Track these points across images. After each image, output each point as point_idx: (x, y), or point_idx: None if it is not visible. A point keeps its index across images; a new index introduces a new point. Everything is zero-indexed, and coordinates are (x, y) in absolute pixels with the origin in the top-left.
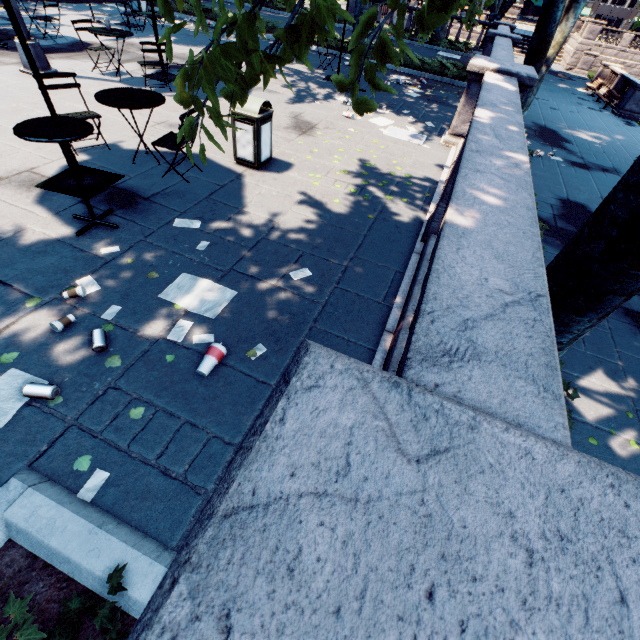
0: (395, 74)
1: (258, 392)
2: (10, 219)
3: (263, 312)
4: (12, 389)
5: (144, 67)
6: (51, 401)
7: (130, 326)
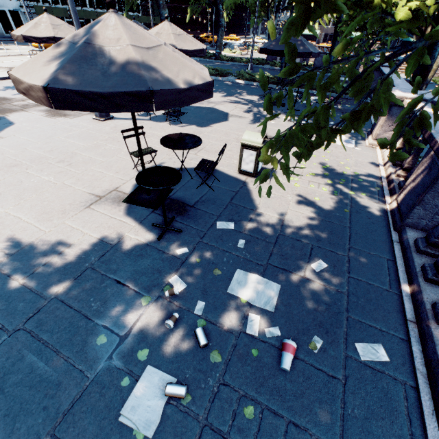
0: (312, 96)
1: (333, 387)
2: (113, 229)
3: (305, 303)
4: (153, 387)
5: (167, 111)
6: (183, 399)
7: (216, 320)
